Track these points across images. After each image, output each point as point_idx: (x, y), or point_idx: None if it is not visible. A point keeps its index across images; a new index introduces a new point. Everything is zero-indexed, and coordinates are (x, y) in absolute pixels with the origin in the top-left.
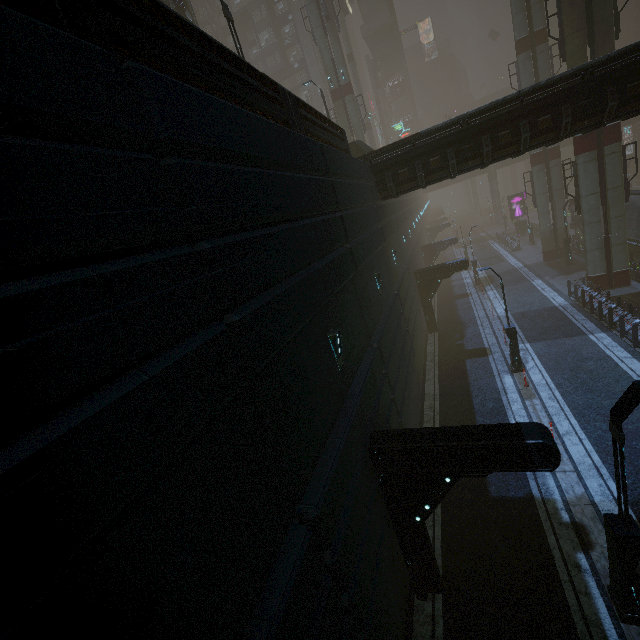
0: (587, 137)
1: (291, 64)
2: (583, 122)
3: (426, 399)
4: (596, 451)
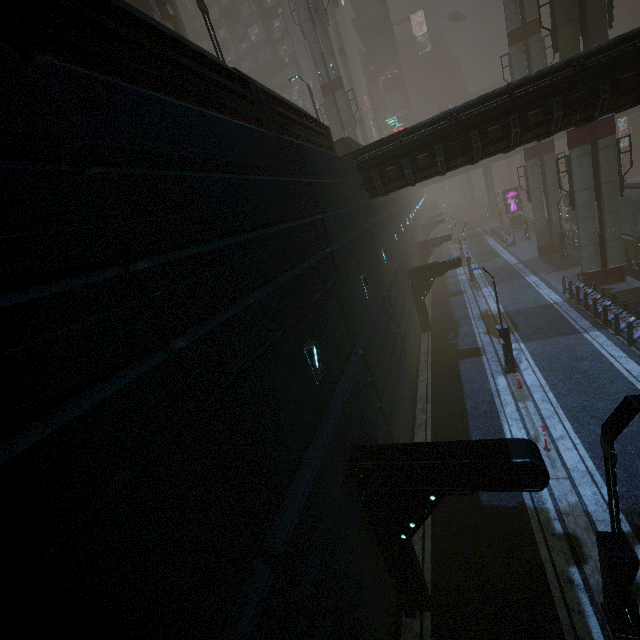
0: (581, 130)
1: (282, 59)
2: (575, 116)
3: (418, 402)
4: (590, 457)
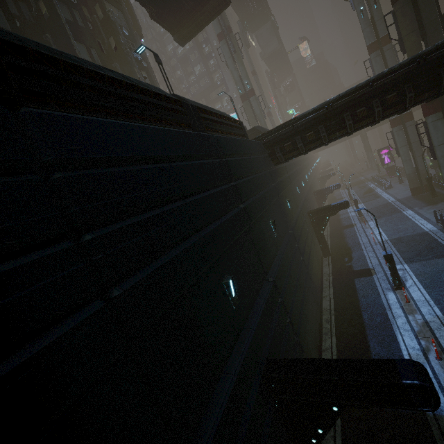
0: (432, 103)
1: (215, 82)
2: (424, 94)
3: (324, 313)
4: None
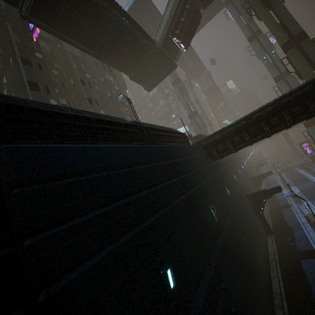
0: None
1: (173, 108)
2: None
3: (274, 297)
4: None
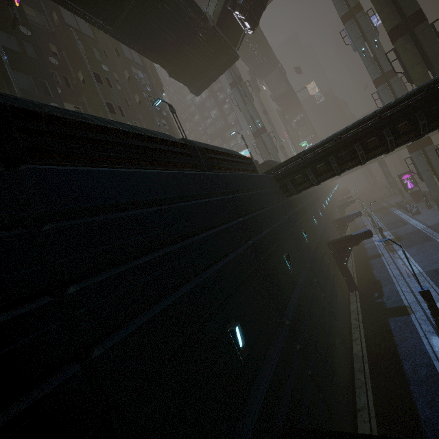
0: None
1: (230, 123)
2: (438, 121)
3: (355, 360)
4: None
